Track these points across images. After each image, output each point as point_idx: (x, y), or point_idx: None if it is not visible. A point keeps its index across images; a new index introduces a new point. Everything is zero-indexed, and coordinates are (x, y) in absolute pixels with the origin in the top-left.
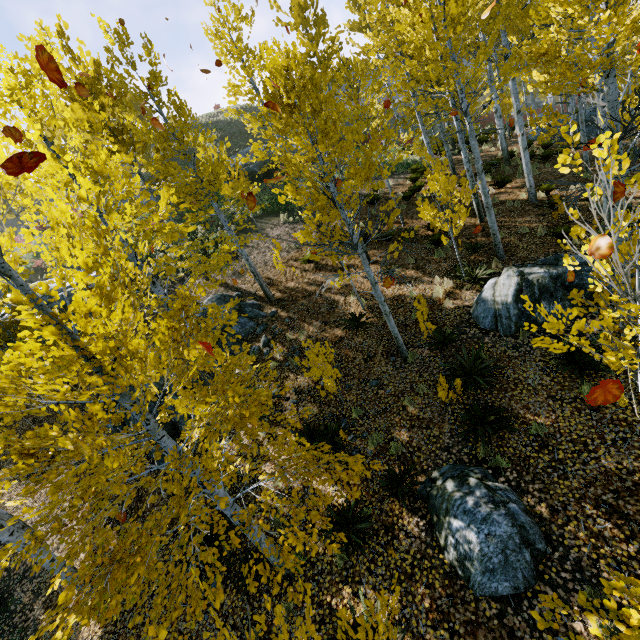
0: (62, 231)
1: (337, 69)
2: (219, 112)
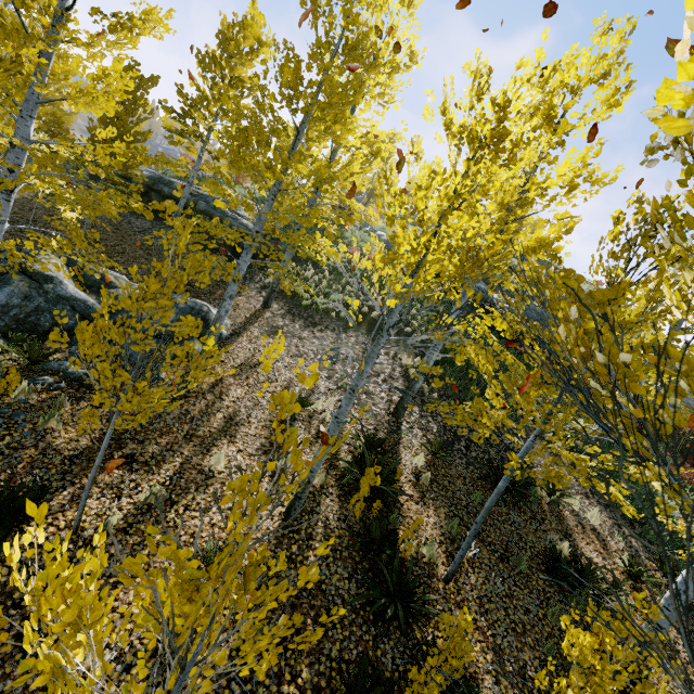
0: None
1: None
2: (588, 282)
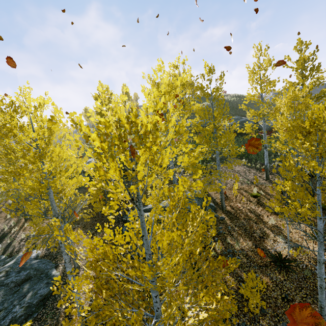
0: (166, 182)
1: (315, 94)
2: (225, 95)
